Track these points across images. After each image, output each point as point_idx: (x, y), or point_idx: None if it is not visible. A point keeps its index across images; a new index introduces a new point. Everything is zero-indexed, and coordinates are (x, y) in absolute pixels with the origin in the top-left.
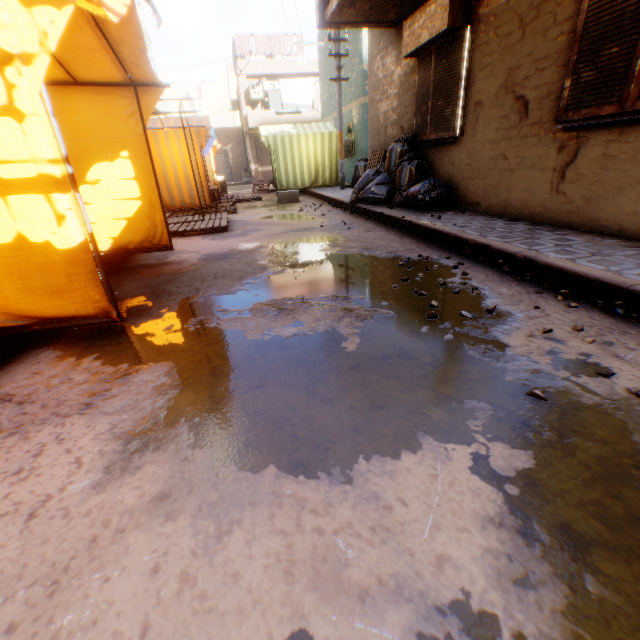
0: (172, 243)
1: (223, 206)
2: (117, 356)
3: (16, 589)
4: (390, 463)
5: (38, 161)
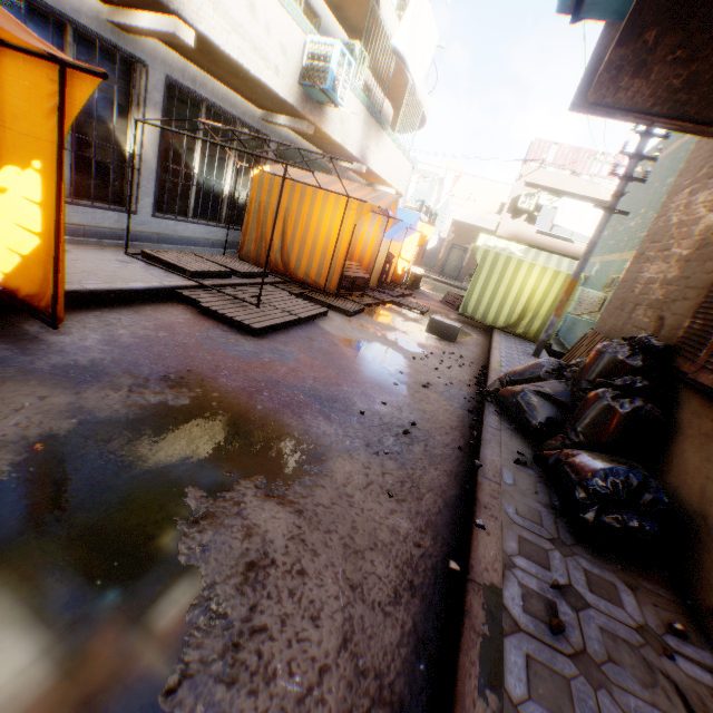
0: (163, 315)
1: (354, 300)
2: None
3: None
4: None
5: None
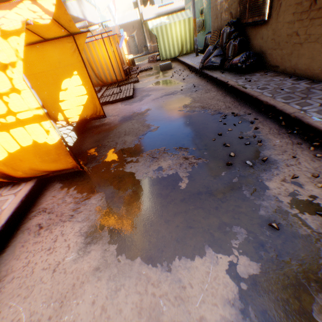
0: (107, 109)
1: (132, 78)
2: (82, 188)
3: (50, 302)
4: (189, 262)
5: (31, 109)
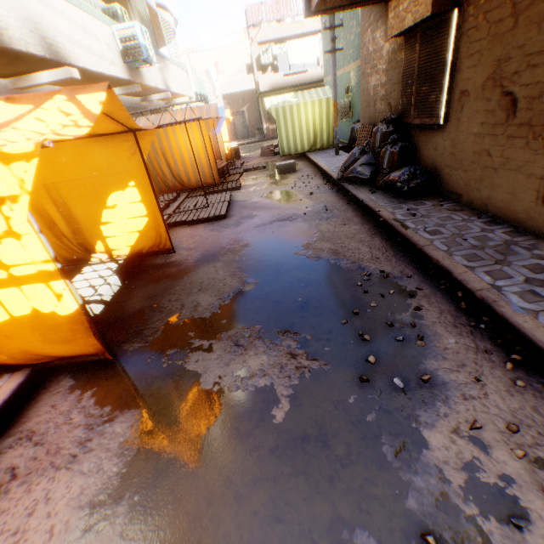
0: (181, 234)
1: (230, 181)
2: (106, 394)
3: None
4: None
5: (36, 263)
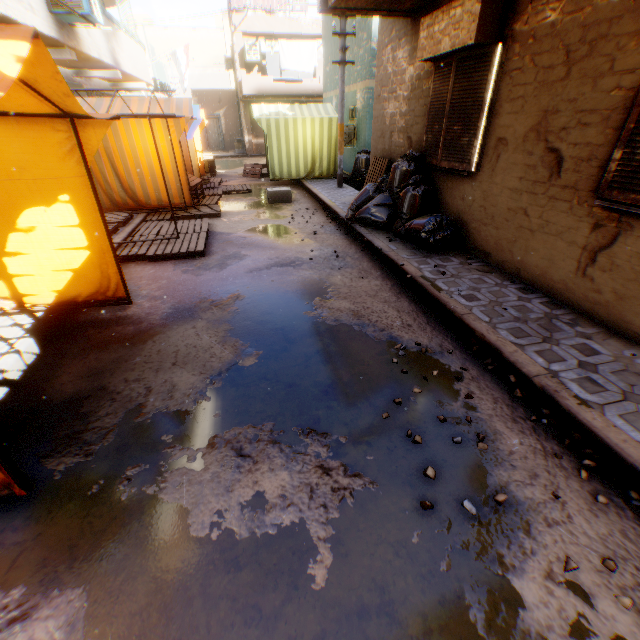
0: (138, 274)
1: (206, 204)
2: (15, 561)
3: None
4: None
5: None
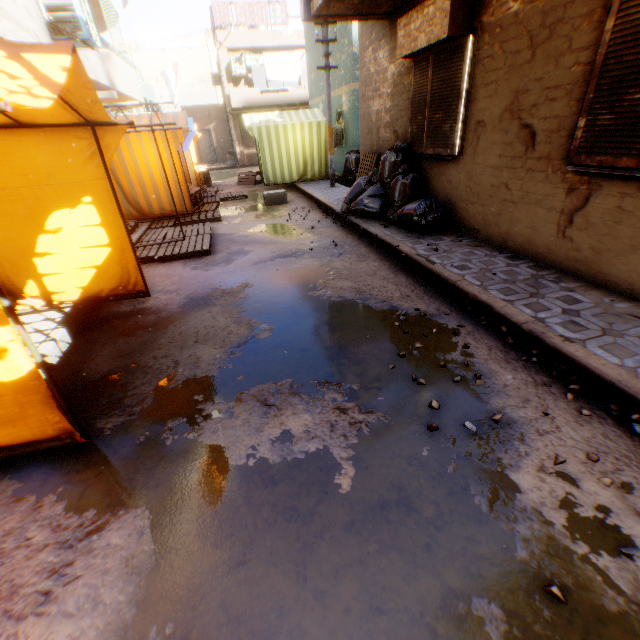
0: (150, 274)
1: (206, 210)
2: (83, 493)
3: None
4: None
5: None
